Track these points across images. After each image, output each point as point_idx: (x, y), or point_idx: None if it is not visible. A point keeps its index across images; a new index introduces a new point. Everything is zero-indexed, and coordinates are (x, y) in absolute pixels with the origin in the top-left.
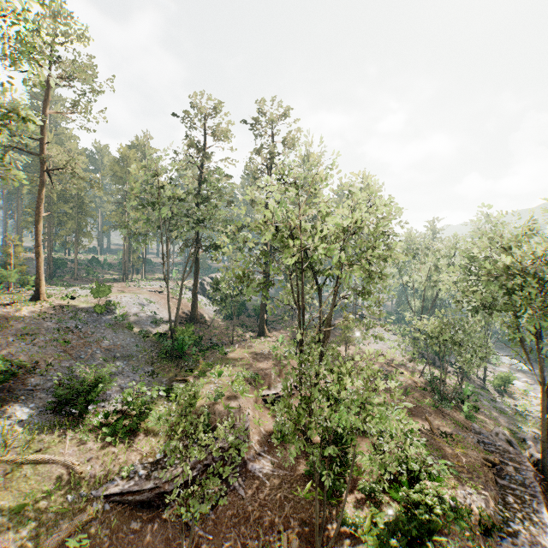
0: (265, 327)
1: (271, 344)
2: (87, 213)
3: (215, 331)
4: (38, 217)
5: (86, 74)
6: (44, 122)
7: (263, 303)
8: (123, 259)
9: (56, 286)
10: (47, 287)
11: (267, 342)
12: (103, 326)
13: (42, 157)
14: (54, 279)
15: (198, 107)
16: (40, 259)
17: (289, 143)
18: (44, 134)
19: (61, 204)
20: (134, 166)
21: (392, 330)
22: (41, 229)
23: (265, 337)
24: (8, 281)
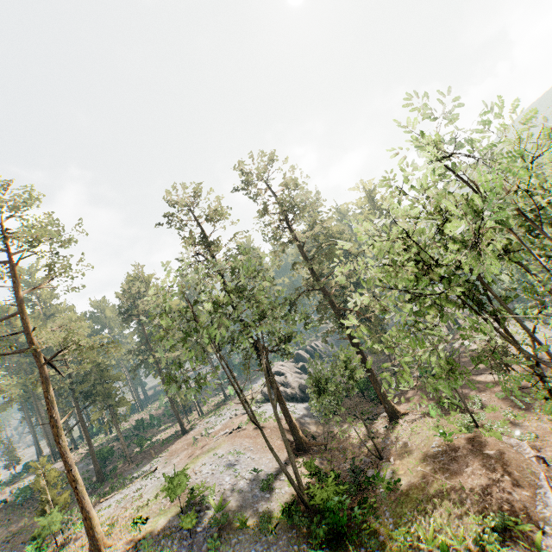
0: (392, 404)
1: (429, 428)
2: (112, 378)
3: (335, 446)
4: (56, 428)
5: (50, 230)
6: (22, 307)
7: (371, 374)
8: (172, 408)
9: (112, 492)
10: (102, 501)
11: (417, 425)
12: (206, 549)
13: (34, 349)
14: (106, 479)
15: (180, 205)
16: (79, 488)
17: (292, 184)
18: (27, 321)
19: (80, 385)
20: (148, 297)
21: (511, 318)
22: (65, 444)
23: (402, 418)
24: (51, 530)
